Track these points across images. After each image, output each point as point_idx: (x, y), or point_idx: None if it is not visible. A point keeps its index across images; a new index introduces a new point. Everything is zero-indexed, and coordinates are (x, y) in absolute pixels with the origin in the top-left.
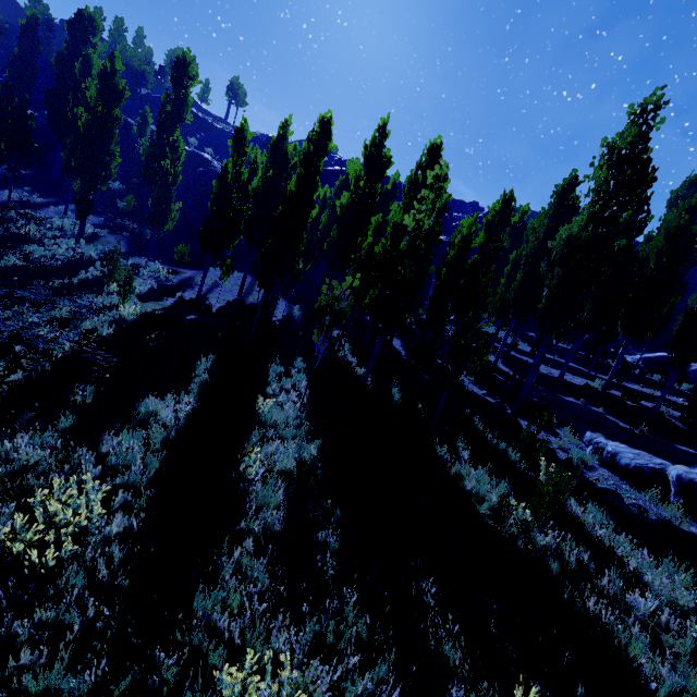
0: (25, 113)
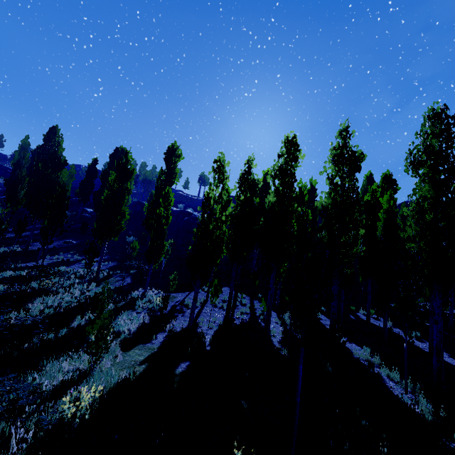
0: (64, 197)
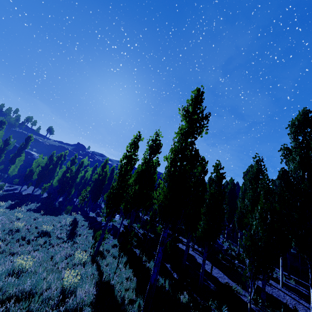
0: None
